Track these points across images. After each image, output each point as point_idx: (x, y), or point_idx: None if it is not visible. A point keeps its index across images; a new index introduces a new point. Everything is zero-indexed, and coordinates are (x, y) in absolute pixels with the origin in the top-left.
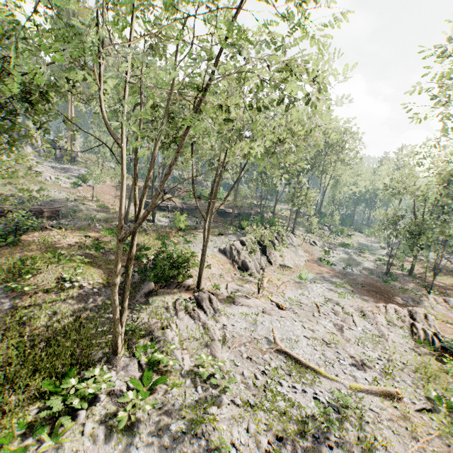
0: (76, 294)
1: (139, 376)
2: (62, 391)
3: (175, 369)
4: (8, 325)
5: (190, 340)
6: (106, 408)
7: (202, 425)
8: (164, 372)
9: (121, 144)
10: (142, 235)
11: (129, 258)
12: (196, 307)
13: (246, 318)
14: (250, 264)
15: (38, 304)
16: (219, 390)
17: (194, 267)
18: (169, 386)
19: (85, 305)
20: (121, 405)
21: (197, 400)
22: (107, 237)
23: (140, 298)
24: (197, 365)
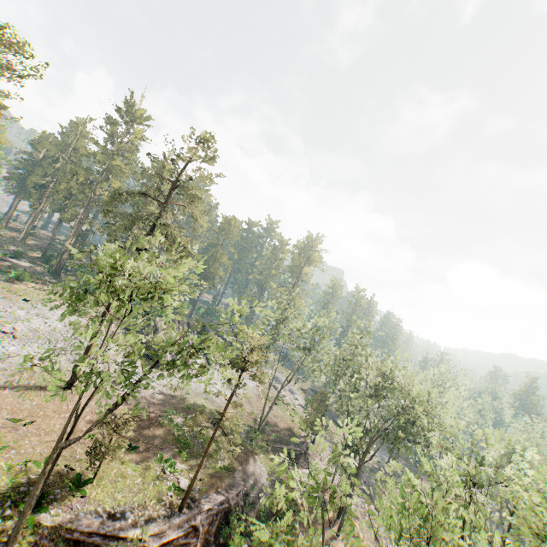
0: None
1: None
2: None
3: None
4: None
5: None
6: None
7: None
8: None
9: None
10: None
11: None
12: None
13: None
14: None
15: None
16: None
17: None
18: None
19: None
20: None
21: None
22: None
23: None
24: None
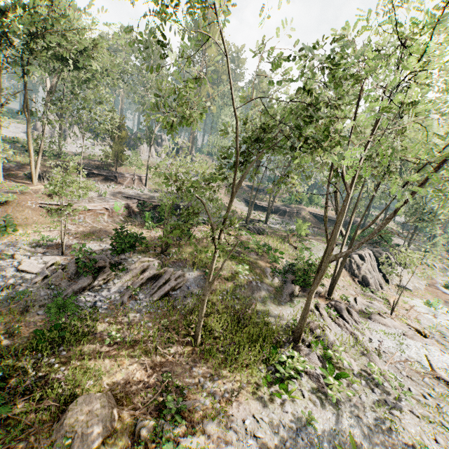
0: (246, 285)
1: (320, 365)
2: (273, 361)
3: (349, 368)
4: (212, 300)
5: (346, 345)
6: (309, 383)
7: (391, 421)
8: (338, 368)
9: (350, 191)
10: (269, 238)
11: (318, 272)
12: (337, 315)
13: (389, 337)
14: (370, 280)
15: (225, 288)
16: (393, 397)
17: (325, 276)
18: (348, 381)
19: (253, 295)
20: (320, 384)
21: (378, 400)
22: (242, 236)
23: (286, 297)
24: (363, 370)
